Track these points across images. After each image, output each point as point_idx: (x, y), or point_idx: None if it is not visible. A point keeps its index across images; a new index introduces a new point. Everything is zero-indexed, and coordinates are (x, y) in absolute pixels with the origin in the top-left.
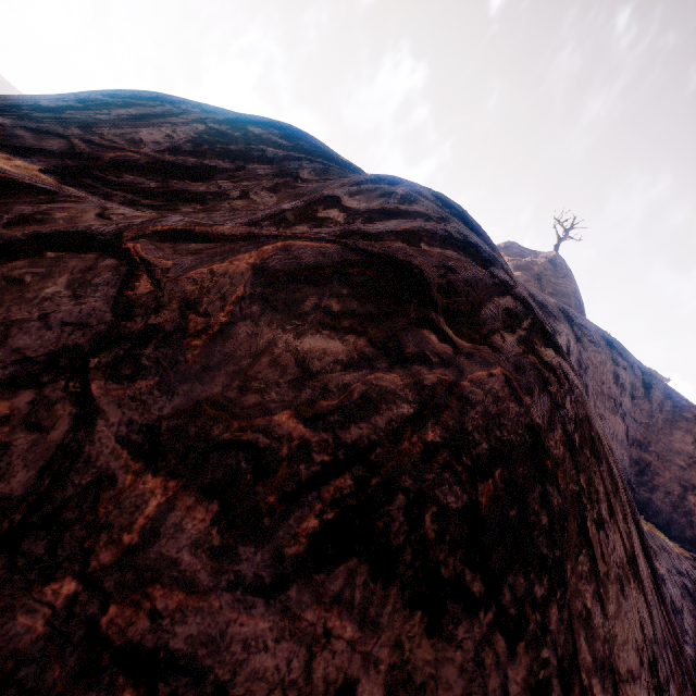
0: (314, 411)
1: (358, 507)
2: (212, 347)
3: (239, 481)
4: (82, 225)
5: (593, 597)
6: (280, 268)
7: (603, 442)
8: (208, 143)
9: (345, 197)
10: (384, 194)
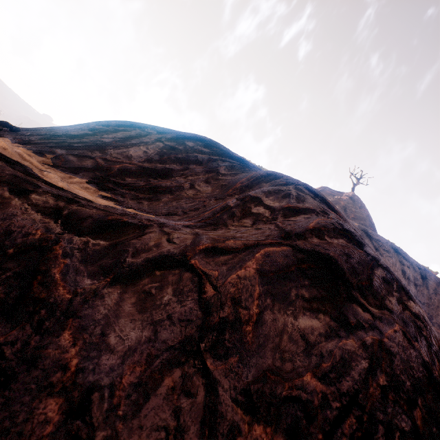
0: (321, 371)
1: (363, 437)
2: (257, 331)
3: (300, 424)
4: (165, 250)
5: None
6: (270, 270)
7: None
8: (166, 154)
9: (264, 198)
10: (285, 195)
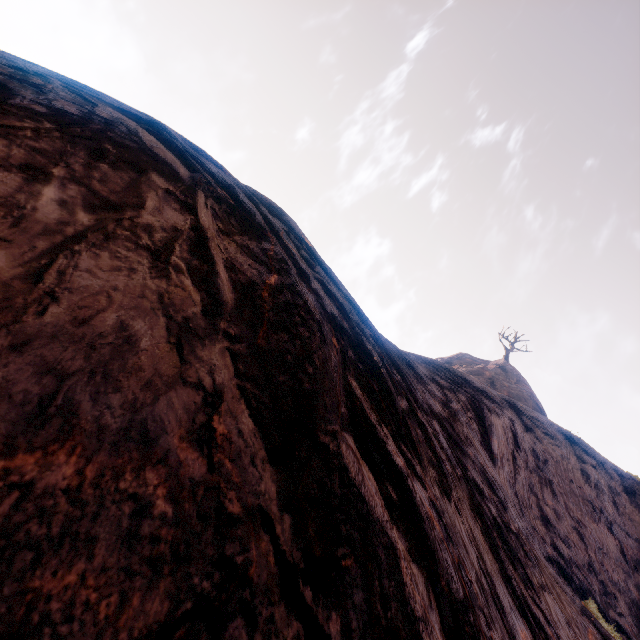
0: None
1: None
2: None
3: None
4: None
5: None
6: None
7: (152, 183)
8: None
9: None
10: None
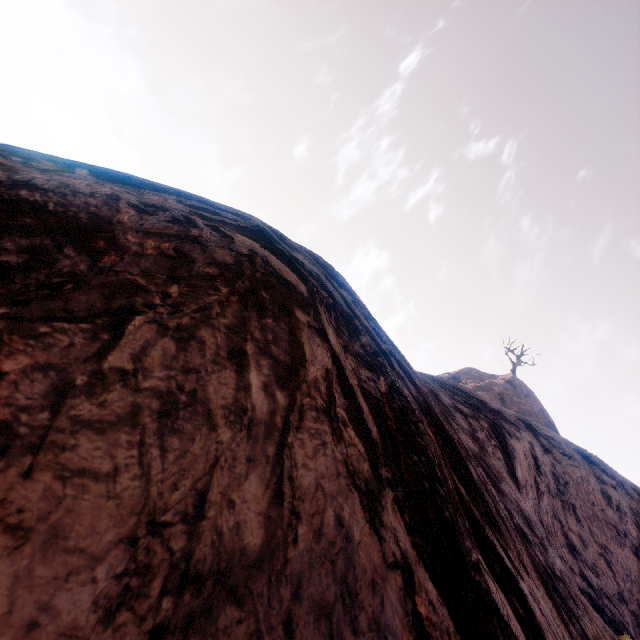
0: None
1: None
2: None
3: None
4: None
5: (39, 369)
6: None
7: (299, 321)
8: None
9: None
10: None
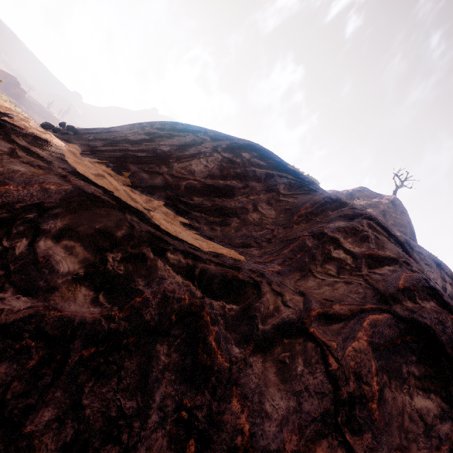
0: None
1: None
2: (381, 408)
3: None
4: (285, 316)
5: None
6: (379, 342)
7: None
8: (226, 168)
9: (342, 239)
10: (363, 238)
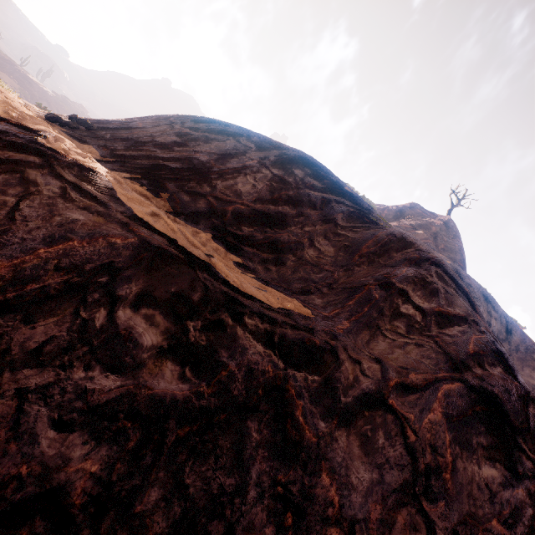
0: (503, 517)
1: None
2: (454, 478)
3: None
4: (364, 386)
5: None
6: (452, 413)
7: None
8: (276, 190)
9: (411, 292)
10: (433, 291)
